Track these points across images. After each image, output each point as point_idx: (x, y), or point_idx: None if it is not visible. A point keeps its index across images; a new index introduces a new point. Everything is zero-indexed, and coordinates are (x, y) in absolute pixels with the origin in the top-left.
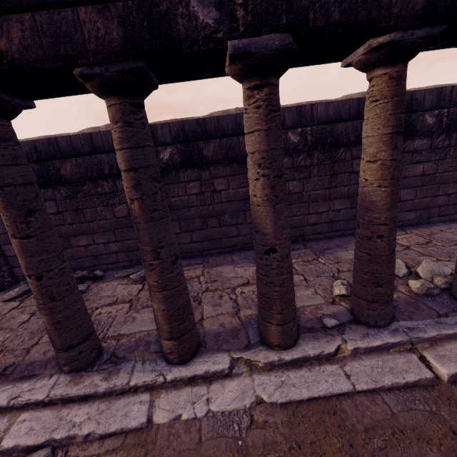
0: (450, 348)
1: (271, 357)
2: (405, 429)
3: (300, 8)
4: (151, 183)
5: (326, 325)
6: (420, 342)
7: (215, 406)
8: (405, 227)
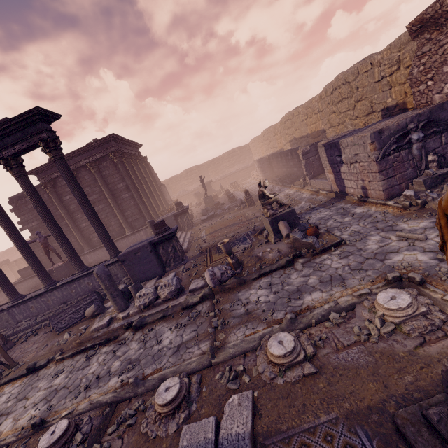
0: None
1: None
2: None
3: None
4: None
5: None
6: None
7: None
8: None
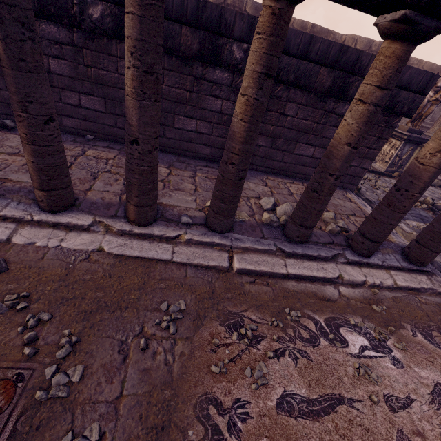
0: (253, 256)
1: (125, 227)
2: (185, 284)
3: None
4: (17, 27)
5: (181, 220)
6: (237, 248)
7: (65, 244)
8: (307, 181)
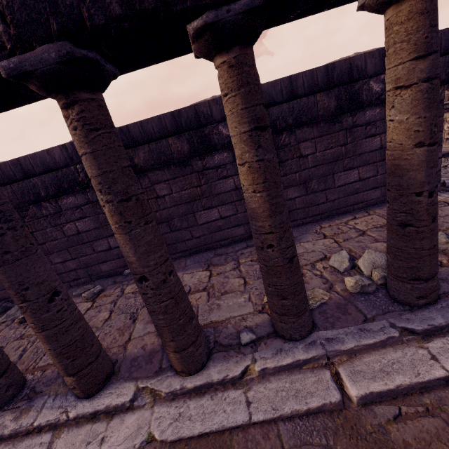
0: (369, 360)
1: (174, 385)
2: None
3: (68, 8)
4: None
5: (241, 341)
6: (337, 355)
7: (106, 447)
8: (371, 207)
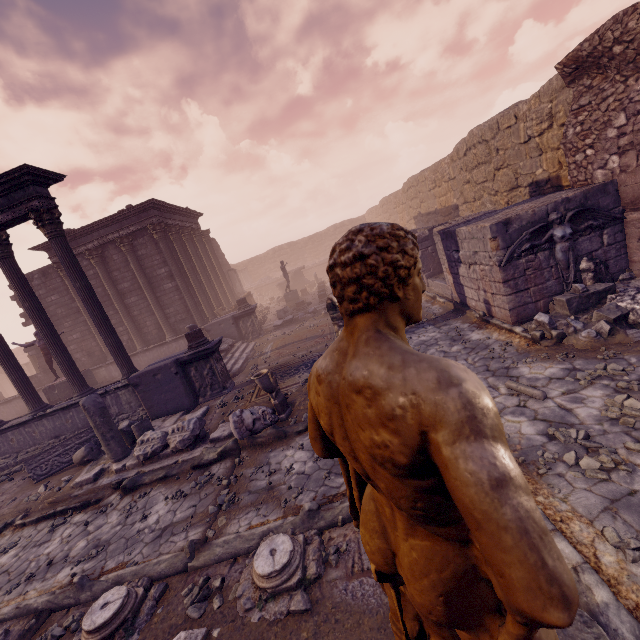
0: None
1: None
2: None
3: None
4: None
5: None
6: None
7: None
8: None
